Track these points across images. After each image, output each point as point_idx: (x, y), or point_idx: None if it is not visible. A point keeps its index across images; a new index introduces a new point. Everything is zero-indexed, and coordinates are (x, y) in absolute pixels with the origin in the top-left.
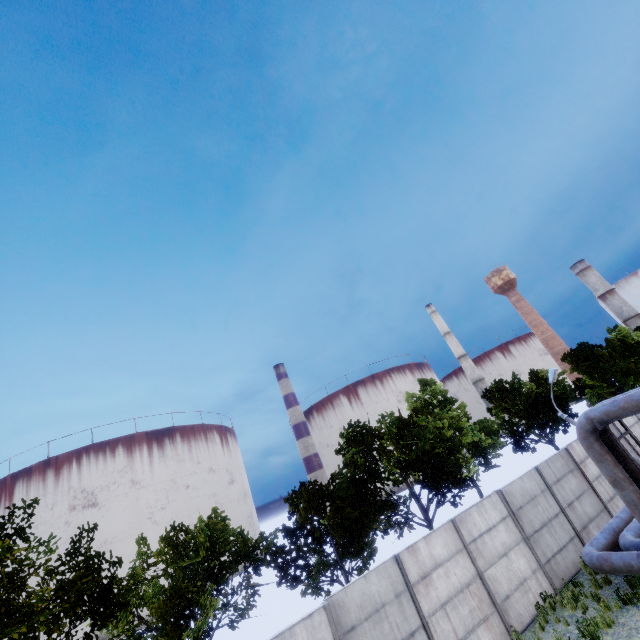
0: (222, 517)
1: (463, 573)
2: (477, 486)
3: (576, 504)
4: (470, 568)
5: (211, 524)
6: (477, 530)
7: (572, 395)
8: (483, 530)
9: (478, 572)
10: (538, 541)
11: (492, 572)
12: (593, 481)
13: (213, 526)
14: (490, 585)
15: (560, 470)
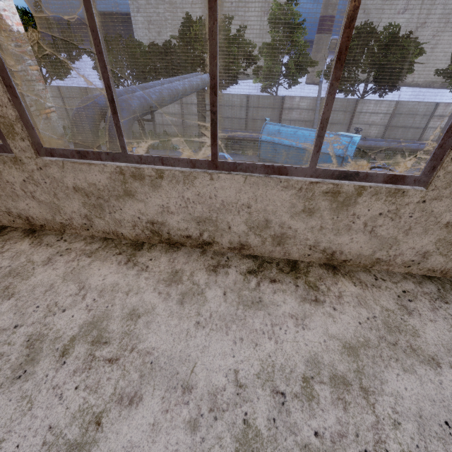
0: (133, 41)
1: (175, 110)
2: (270, 93)
3: (259, 122)
4: (179, 110)
5: (127, 43)
6: (191, 101)
7: (412, 71)
8: (194, 103)
9: (182, 113)
10: (220, 121)
11: (189, 117)
12: (286, 120)
13: (128, 44)
14: (185, 119)
15: (265, 104)
